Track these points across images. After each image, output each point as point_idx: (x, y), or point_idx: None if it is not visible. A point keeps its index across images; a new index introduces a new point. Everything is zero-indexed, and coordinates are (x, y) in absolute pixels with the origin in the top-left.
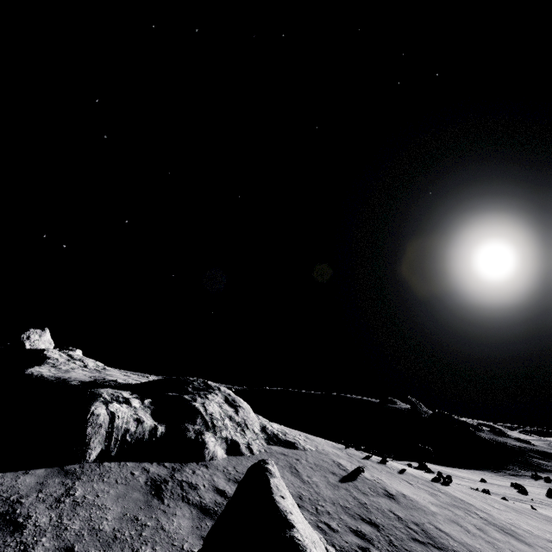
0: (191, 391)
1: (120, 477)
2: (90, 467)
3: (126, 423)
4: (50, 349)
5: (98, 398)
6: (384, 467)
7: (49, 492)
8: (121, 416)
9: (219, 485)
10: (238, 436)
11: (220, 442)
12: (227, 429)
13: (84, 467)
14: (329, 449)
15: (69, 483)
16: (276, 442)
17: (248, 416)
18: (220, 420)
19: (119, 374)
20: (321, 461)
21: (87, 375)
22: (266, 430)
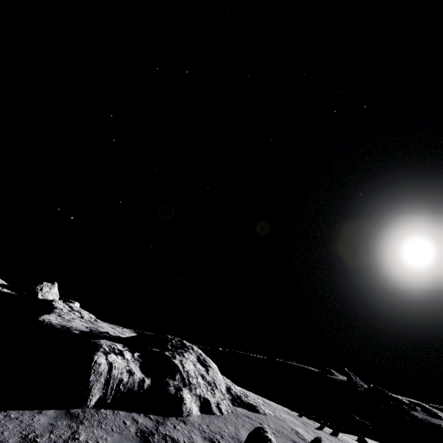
0: (170, 348)
1: (114, 425)
2: (90, 412)
3: (120, 374)
4: (57, 300)
5: (100, 349)
6: (337, 440)
7: (59, 434)
8: (117, 366)
9: (197, 442)
10: (209, 395)
11: (195, 399)
12: (200, 387)
13: (85, 411)
14: (286, 416)
15: (74, 426)
16: (240, 404)
17: (216, 376)
18: (194, 378)
19: (107, 326)
20: (281, 428)
21: (84, 325)
22: (230, 391)
